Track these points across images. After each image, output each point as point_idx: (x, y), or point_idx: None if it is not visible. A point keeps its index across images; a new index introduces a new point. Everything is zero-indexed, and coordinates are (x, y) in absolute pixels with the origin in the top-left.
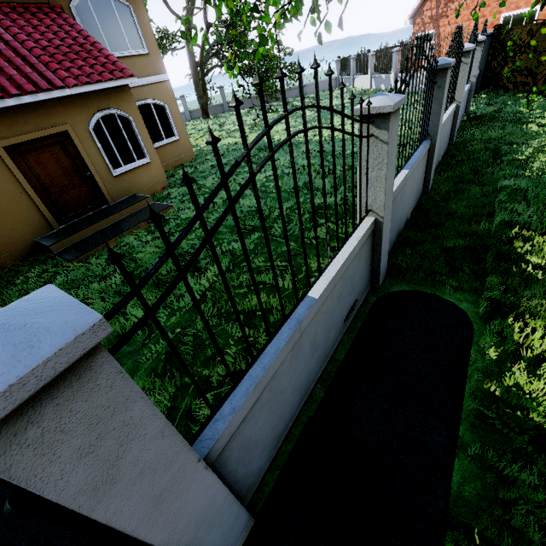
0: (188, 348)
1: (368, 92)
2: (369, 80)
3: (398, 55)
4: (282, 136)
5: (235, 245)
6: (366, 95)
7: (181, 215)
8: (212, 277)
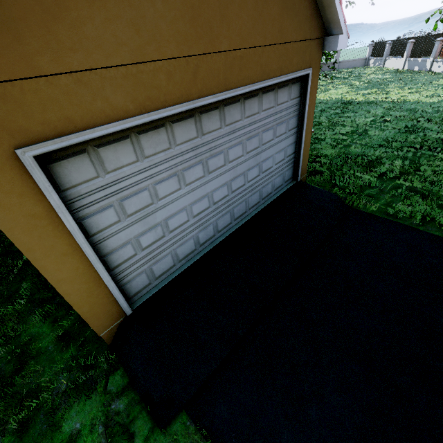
0: (415, 194)
1: (403, 71)
2: (403, 62)
3: (440, 44)
4: (355, 97)
5: (396, 153)
6: (401, 73)
7: (328, 136)
8: (399, 166)
